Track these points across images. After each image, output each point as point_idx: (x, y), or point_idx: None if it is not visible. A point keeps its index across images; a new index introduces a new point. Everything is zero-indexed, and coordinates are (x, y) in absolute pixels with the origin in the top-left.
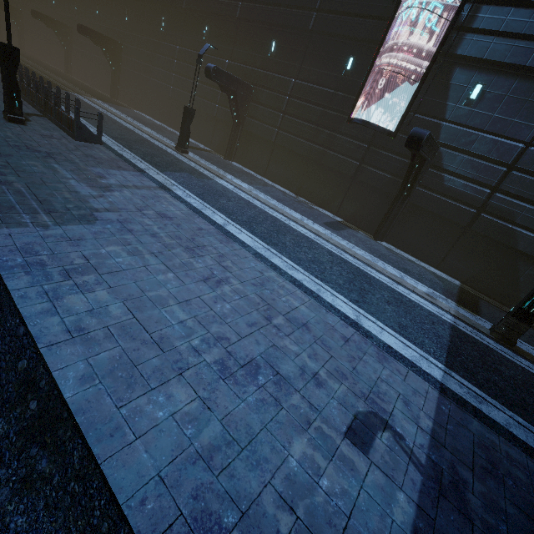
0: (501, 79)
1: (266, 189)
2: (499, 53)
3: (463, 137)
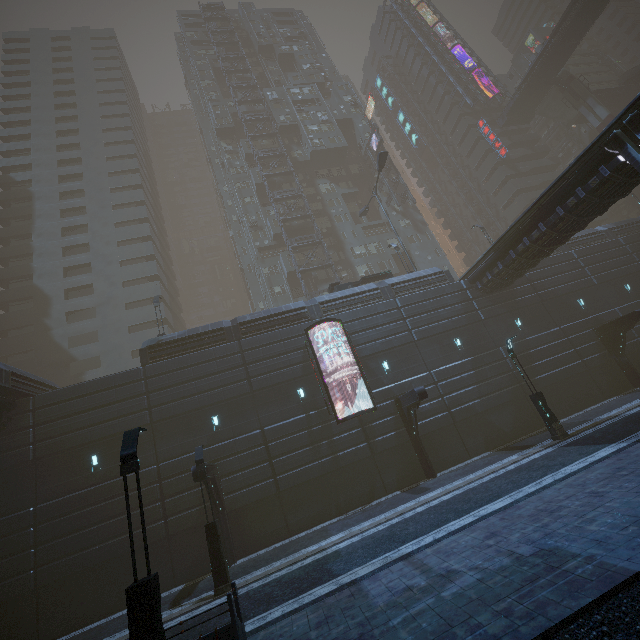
0: (390, 356)
1: (340, 527)
2: (380, 347)
3: (404, 385)
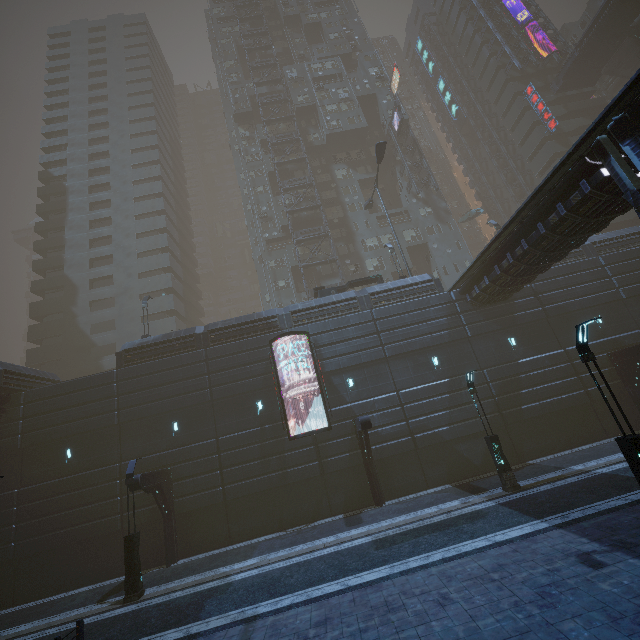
0: (357, 372)
1: (265, 548)
2: (347, 363)
3: (367, 405)
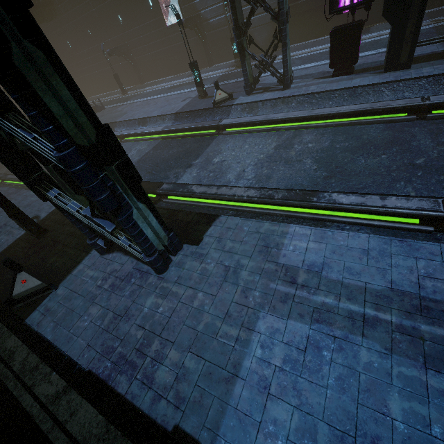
0: None
1: (163, 82)
2: None
3: (203, 2)
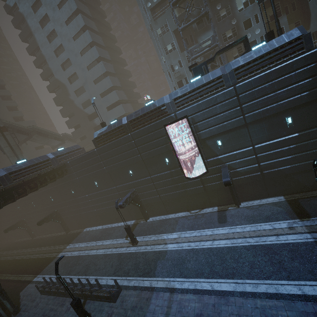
0: (223, 136)
1: (181, 225)
2: (216, 131)
3: (230, 156)
